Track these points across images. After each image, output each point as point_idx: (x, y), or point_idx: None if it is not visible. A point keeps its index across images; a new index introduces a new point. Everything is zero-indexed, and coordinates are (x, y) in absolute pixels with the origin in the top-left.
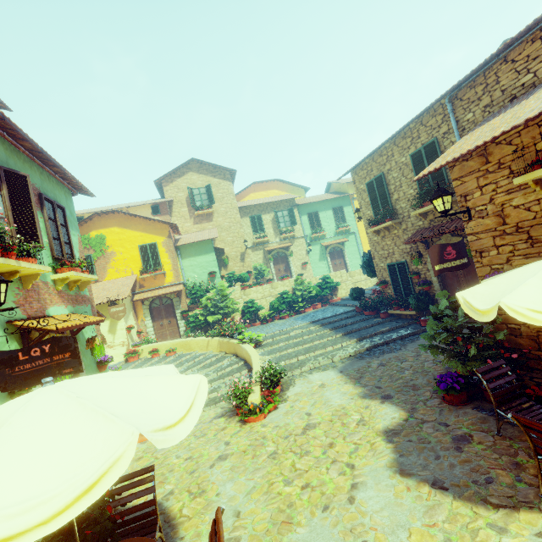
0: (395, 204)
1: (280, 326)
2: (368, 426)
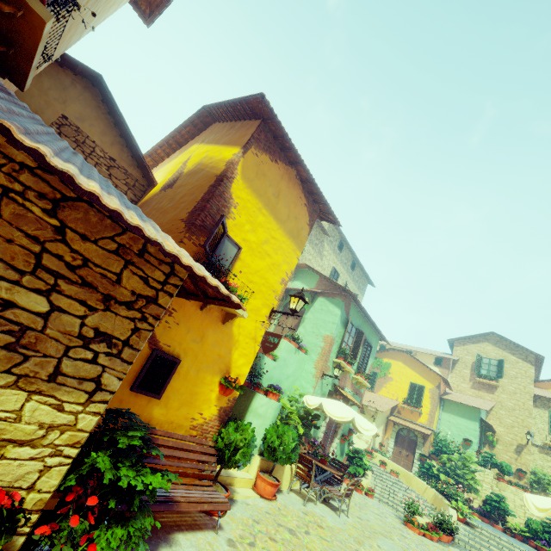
0: None
1: (518, 543)
2: None
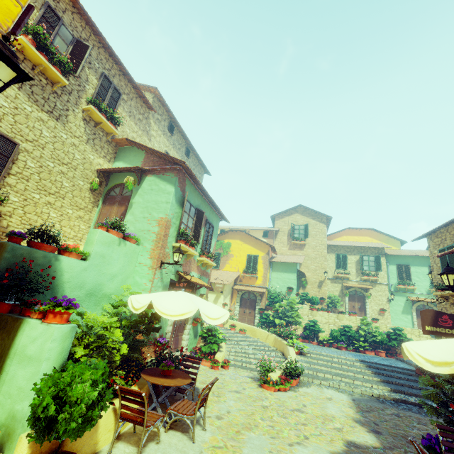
0: None
1: (331, 351)
2: (341, 433)
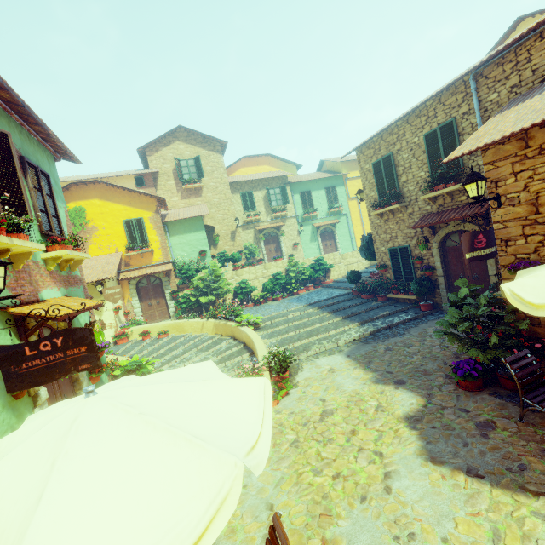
0: (402, 187)
1: (276, 308)
2: (388, 412)
